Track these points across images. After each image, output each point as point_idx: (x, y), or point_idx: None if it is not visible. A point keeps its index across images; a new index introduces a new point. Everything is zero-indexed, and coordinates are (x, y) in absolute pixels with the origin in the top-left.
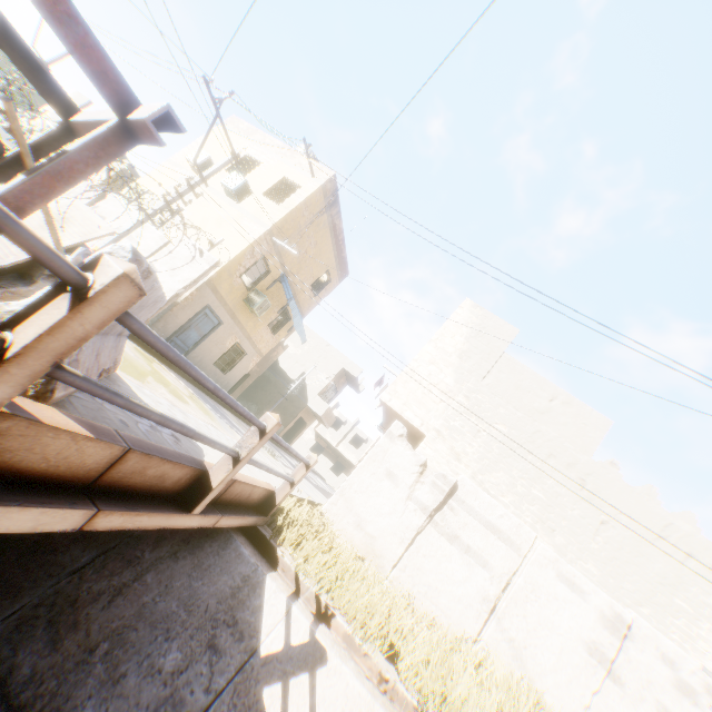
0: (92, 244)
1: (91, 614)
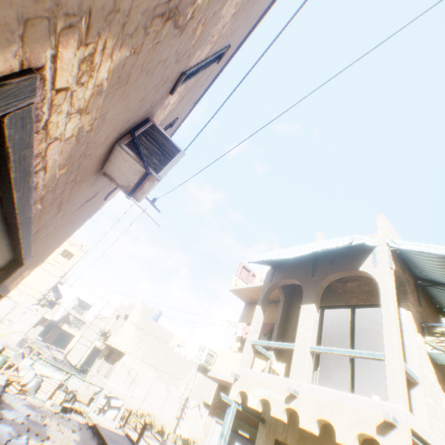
0: None
1: None
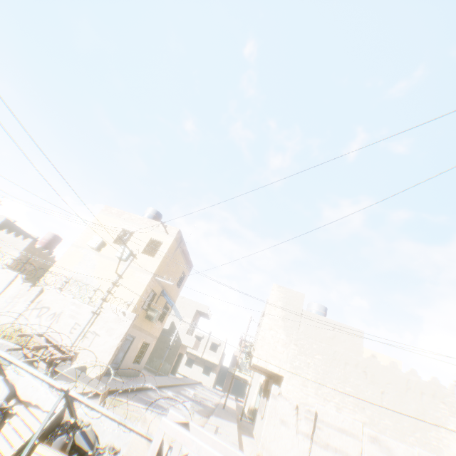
0: (46, 329)
1: None
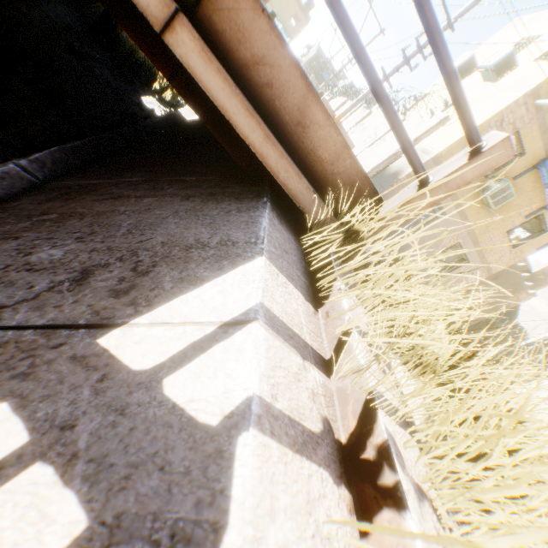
0: None
1: (84, 199)
